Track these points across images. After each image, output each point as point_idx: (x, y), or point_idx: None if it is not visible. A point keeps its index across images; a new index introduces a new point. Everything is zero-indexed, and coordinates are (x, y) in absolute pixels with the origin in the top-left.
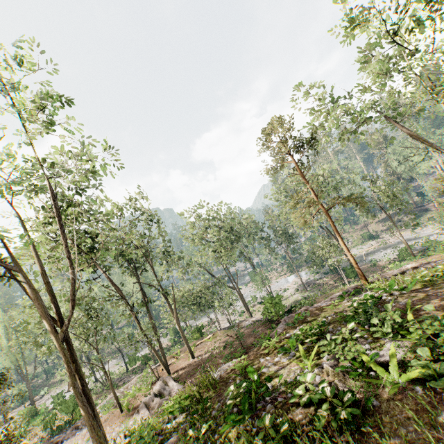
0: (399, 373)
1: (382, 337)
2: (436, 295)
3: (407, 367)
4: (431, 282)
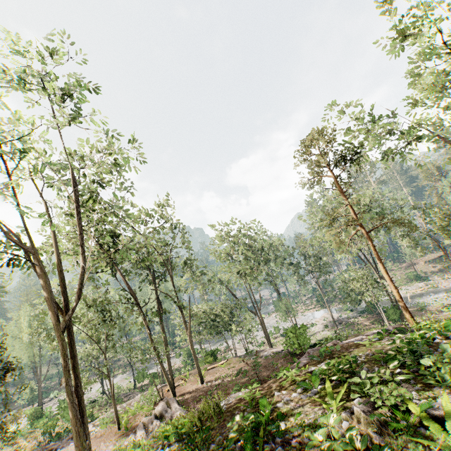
0: None
1: (436, 385)
2: None
3: None
4: None
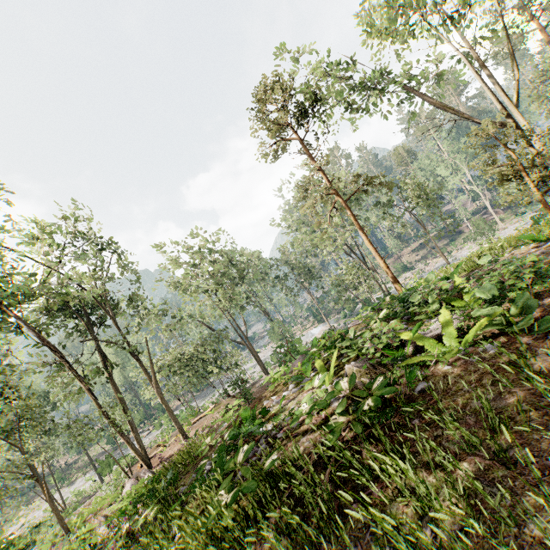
0: (457, 341)
1: (427, 319)
2: (488, 269)
3: (467, 332)
4: (479, 266)
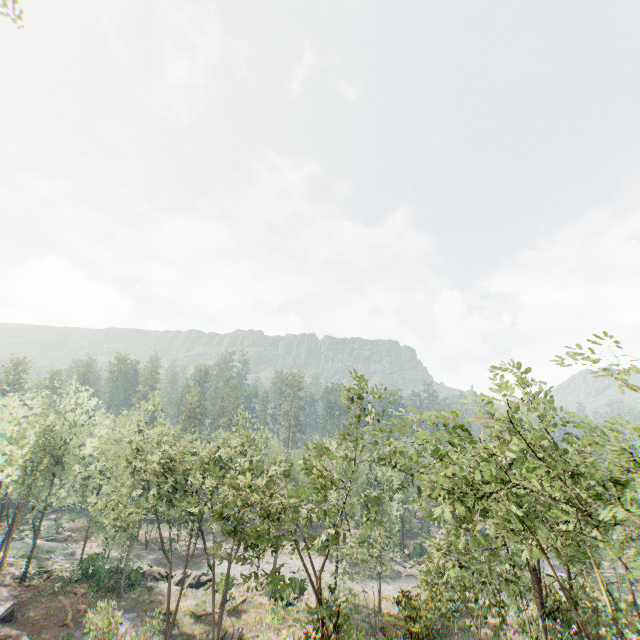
0: None
1: None
2: None
3: None
4: None
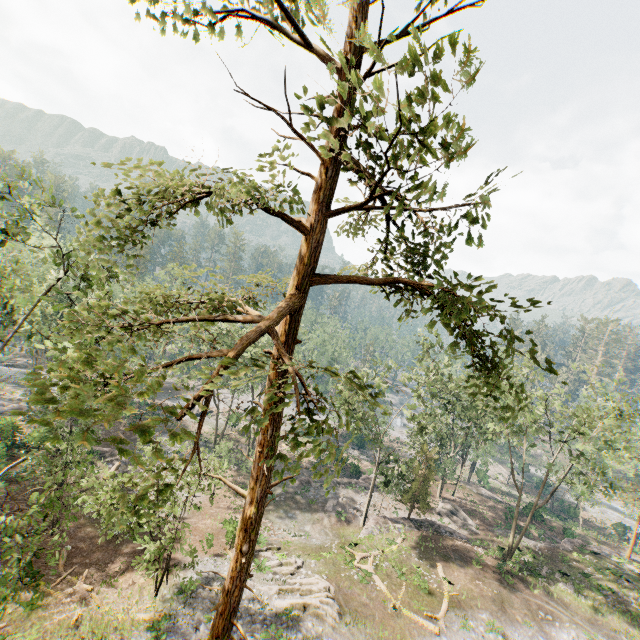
0: None
1: None
2: None
3: None
4: None
